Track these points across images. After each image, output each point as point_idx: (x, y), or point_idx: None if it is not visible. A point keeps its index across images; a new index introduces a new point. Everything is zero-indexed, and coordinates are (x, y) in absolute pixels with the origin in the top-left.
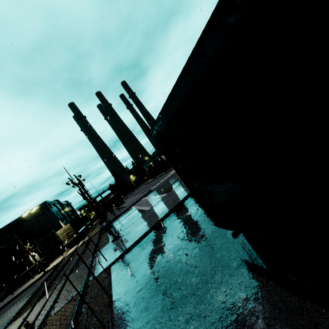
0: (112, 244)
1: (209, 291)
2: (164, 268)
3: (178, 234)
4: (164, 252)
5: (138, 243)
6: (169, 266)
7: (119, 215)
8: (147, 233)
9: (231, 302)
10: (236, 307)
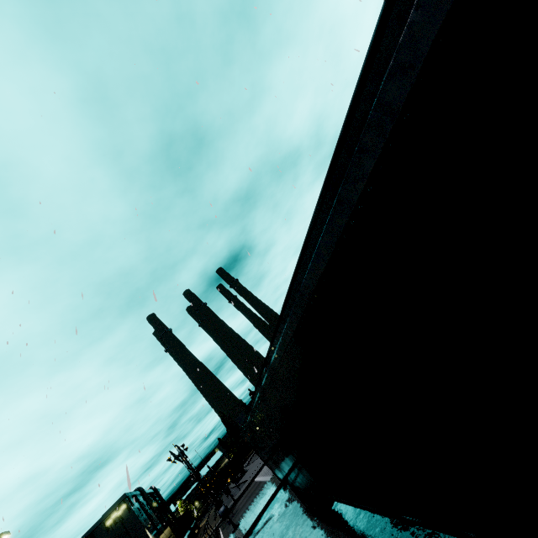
0: (233, 535)
1: (289, 533)
2: (272, 533)
3: (287, 502)
4: (274, 522)
5: (257, 523)
6: (275, 530)
7: (238, 497)
8: (264, 509)
9: (294, 533)
10: (294, 534)
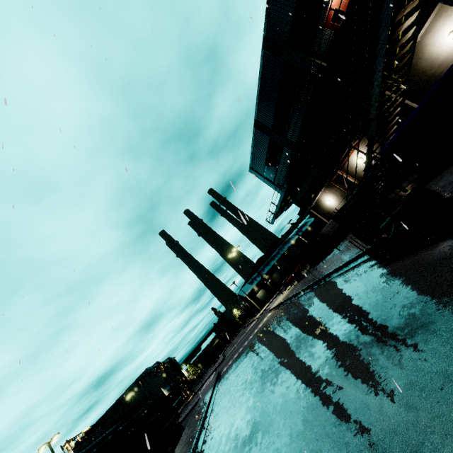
0: None
1: None
2: None
3: None
4: None
5: None
6: None
7: (196, 391)
8: None
9: None
10: None
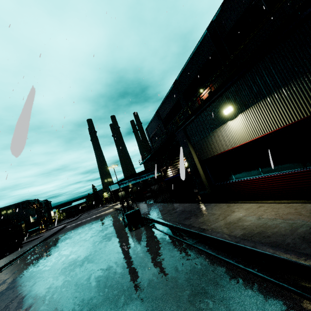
0: None
1: None
2: None
3: None
4: None
5: None
6: None
7: (49, 229)
8: None
9: None
10: None
